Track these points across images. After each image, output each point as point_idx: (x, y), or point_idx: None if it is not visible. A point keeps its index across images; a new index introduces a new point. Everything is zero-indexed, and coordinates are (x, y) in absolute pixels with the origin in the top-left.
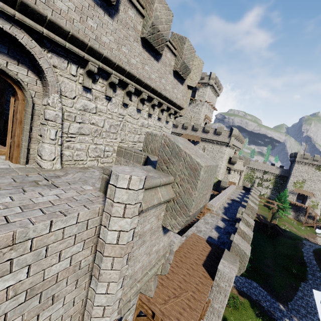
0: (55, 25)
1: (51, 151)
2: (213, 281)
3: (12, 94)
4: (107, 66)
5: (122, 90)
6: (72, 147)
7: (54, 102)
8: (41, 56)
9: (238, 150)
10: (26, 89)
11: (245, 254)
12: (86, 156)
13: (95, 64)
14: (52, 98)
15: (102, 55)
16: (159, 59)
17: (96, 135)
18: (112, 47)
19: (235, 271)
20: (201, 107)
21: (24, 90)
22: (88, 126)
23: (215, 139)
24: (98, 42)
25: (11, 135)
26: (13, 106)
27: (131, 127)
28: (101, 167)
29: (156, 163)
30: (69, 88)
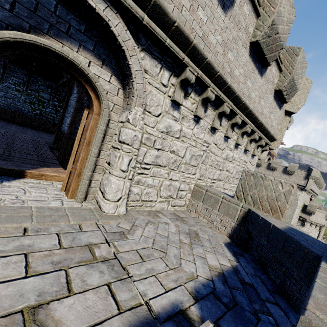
0: (161, 10)
1: (118, 188)
2: None
3: (87, 106)
4: (205, 76)
5: (213, 110)
6: (143, 182)
7: (136, 118)
8: (133, 54)
9: (314, 196)
10: (104, 98)
11: None
12: (156, 195)
13: (193, 71)
14: (135, 113)
15: (205, 59)
16: (263, 74)
17: (173, 168)
18: (217, 50)
19: None
20: None
21: (102, 99)
22: (166, 155)
23: (284, 178)
24: (203, 42)
25: (74, 159)
26: (84, 122)
27: (213, 160)
28: (172, 213)
29: (301, 240)
30: (155, 101)
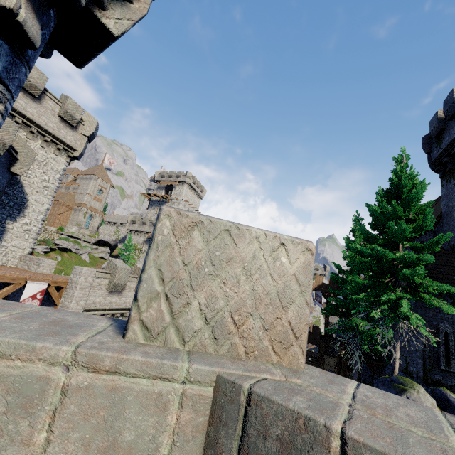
0: None
1: None
2: (68, 280)
3: None
4: None
5: None
6: None
7: None
8: None
9: None
10: None
11: (116, 266)
12: None
13: None
14: None
15: None
16: (37, 102)
17: None
18: None
19: (92, 269)
20: (178, 205)
21: None
22: None
23: None
24: None
25: None
26: None
27: None
28: None
29: None
30: None
